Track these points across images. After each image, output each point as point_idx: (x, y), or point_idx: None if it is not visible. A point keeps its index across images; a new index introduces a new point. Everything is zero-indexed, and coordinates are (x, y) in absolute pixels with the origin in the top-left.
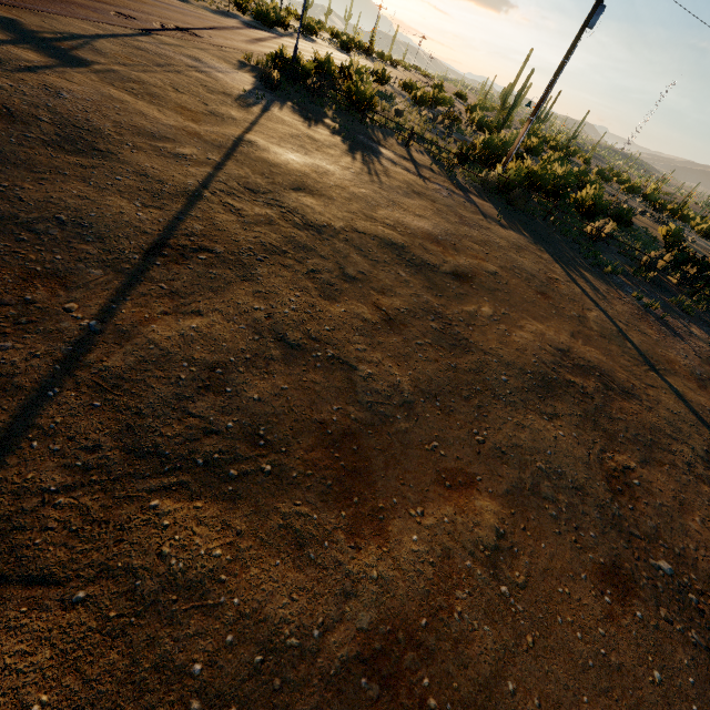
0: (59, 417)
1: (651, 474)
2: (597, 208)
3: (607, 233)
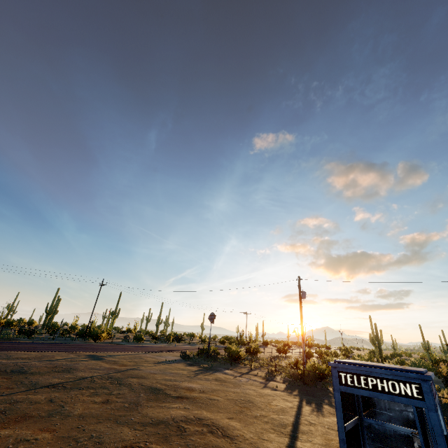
0: None
1: None
2: None
3: None
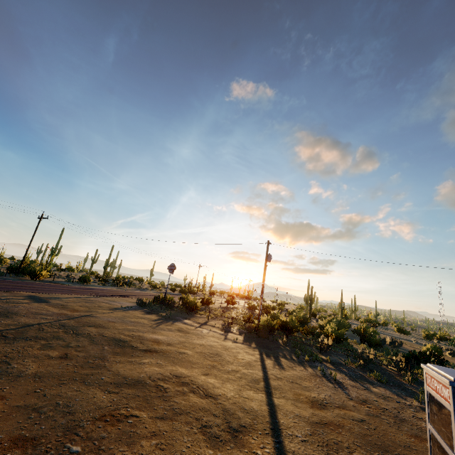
0: None
1: (153, 421)
2: (337, 335)
3: (347, 348)
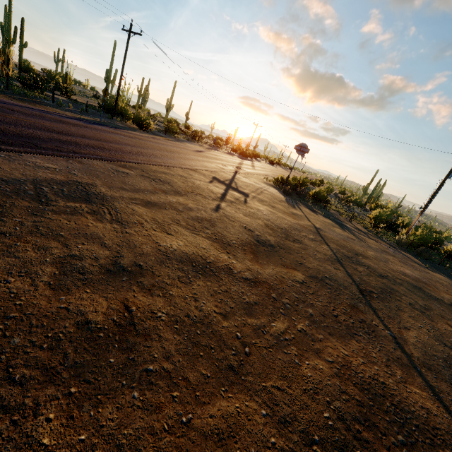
0: (433, 382)
1: None
2: None
3: None
